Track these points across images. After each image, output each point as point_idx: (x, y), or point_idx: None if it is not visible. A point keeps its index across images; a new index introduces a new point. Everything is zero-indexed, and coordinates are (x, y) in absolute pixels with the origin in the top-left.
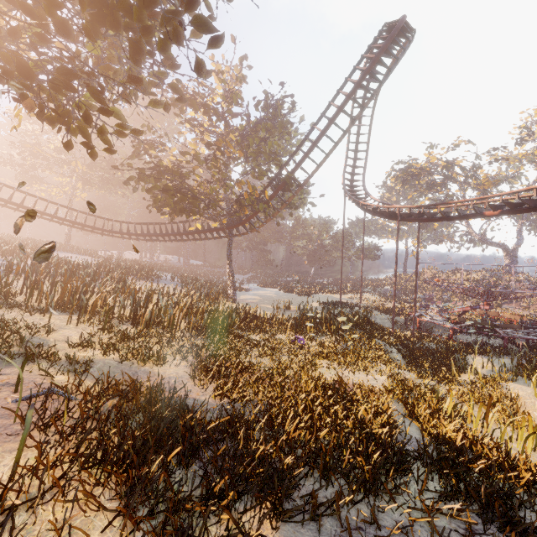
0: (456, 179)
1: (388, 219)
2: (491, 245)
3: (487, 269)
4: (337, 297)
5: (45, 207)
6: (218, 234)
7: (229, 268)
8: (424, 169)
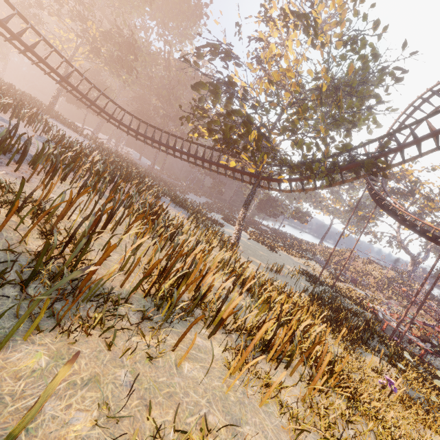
0: (413, 195)
1: (420, 235)
2: (407, 253)
3: (393, 269)
4: (295, 260)
5: (58, 64)
6: (242, 177)
7: (242, 216)
8: (394, 176)
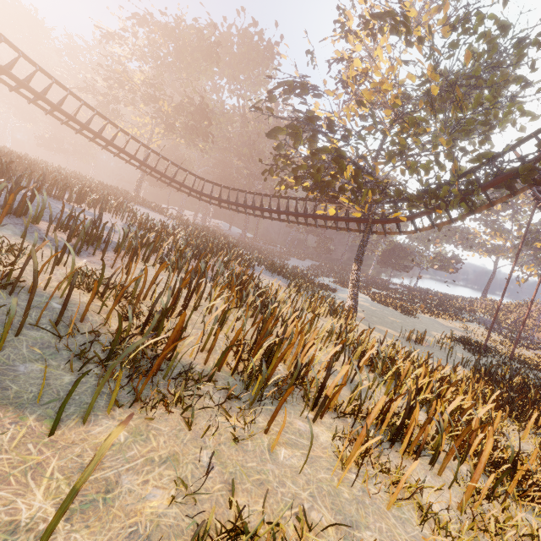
0: None
1: None
2: None
3: None
4: (445, 324)
5: (136, 150)
6: (347, 225)
7: (356, 273)
8: None
